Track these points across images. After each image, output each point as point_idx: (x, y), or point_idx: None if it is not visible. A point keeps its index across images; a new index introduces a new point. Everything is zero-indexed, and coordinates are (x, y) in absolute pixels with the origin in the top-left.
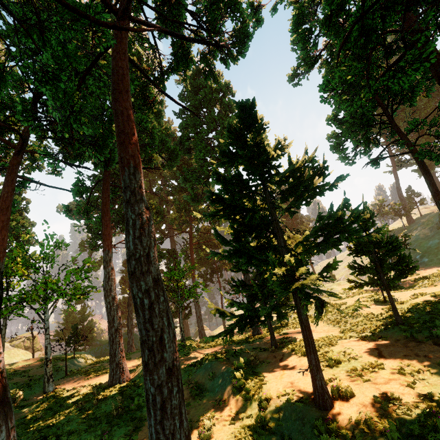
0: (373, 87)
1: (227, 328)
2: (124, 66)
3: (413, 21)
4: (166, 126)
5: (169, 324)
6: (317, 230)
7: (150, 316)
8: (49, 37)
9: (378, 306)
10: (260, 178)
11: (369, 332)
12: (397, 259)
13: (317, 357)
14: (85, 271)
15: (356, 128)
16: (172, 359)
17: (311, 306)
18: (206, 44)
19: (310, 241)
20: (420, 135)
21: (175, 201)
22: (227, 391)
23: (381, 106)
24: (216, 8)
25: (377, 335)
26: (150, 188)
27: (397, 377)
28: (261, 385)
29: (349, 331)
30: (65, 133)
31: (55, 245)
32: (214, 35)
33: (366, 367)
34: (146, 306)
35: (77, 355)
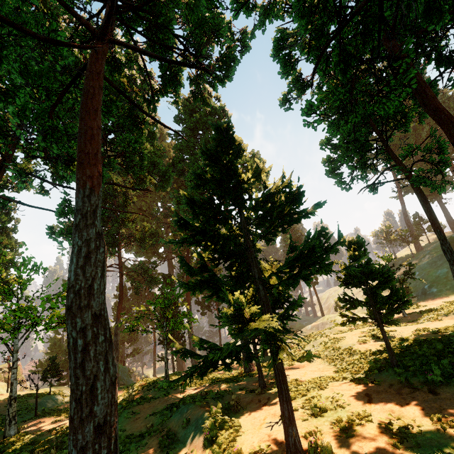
0: (359, 112)
1: (187, 371)
2: (97, 85)
3: (397, 49)
4: (160, 148)
5: (107, 369)
6: (291, 261)
7: (82, 360)
8: (8, 54)
9: (377, 343)
10: (233, 203)
11: (363, 374)
12: (390, 292)
13: (291, 408)
14: (62, 297)
15: (350, 152)
16: (105, 413)
17: (311, 339)
18: (189, 66)
19: (286, 272)
20: (415, 161)
21: (171, 224)
22: (198, 443)
23: (376, 131)
24: (200, 33)
25: (370, 378)
26: (149, 209)
27: (383, 432)
28: (235, 437)
29: (344, 370)
30: (41, 152)
31: (32, 268)
32: (201, 59)
33: (351, 418)
34: (80, 347)
35: (54, 391)
